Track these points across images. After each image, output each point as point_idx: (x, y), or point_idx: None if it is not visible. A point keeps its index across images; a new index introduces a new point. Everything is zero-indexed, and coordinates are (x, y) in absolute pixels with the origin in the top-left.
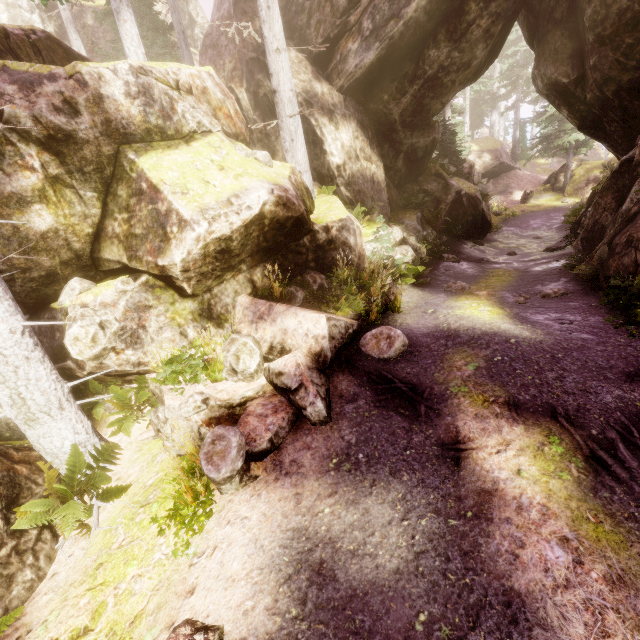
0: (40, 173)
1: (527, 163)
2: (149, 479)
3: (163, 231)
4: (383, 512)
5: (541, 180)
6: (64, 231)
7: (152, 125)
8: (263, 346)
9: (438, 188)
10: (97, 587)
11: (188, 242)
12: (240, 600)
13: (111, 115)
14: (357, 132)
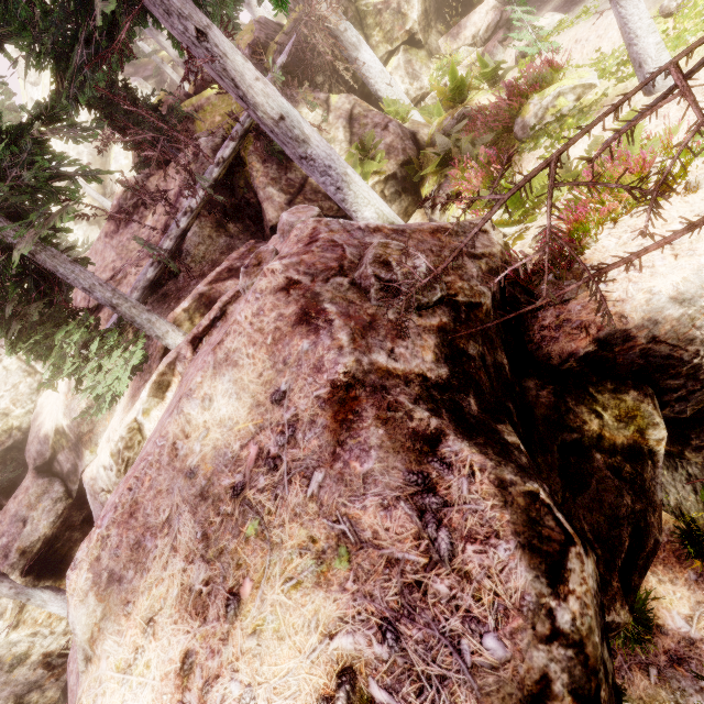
0: None
1: None
2: None
3: (401, 15)
4: None
5: None
6: None
7: None
8: (469, 40)
9: None
10: None
11: (416, 5)
12: None
13: None
14: None
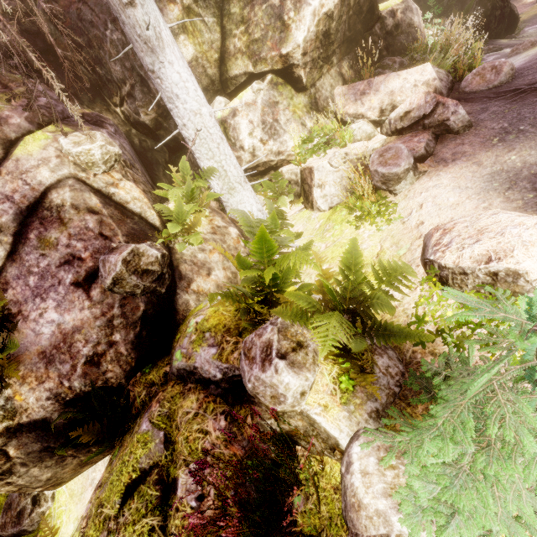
0: (179, 5)
1: None
2: (315, 226)
3: (280, 22)
4: None
5: None
6: (201, 59)
7: None
8: (373, 113)
9: None
10: (329, 261)
11: (307, 18)
12: (474, 207)
13: None
14: None
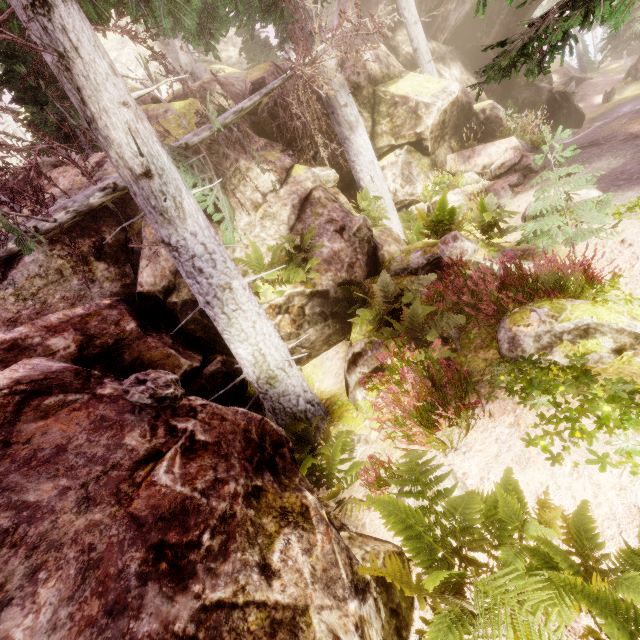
0: None
1: (597, 74)
2: None
3: (415, 115)
4: (603, 163)
5: (619, 78)
6: None
7: (384, 74)
8: (478, 168)
9: (531, 94)
10: None
11: (434, 112)
12: None
13: (369, 72)
14: (462, 68)
